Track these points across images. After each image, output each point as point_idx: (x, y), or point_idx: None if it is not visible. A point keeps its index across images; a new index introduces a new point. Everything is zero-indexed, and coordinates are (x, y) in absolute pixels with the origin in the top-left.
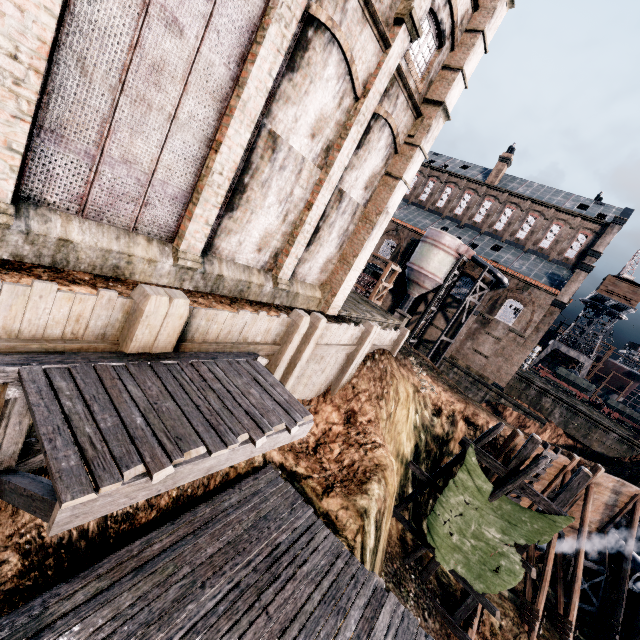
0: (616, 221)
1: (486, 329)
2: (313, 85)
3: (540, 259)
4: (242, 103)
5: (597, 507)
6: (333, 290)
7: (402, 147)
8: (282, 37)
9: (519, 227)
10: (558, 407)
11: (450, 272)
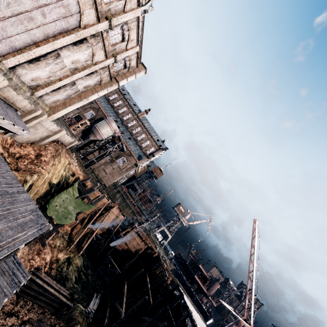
0: (162, 149)
1: (111, 163)
2: (79, 52)
3: (140, 149)
4: (53, 43)
5: (110, 220)
6: (54, 111)
7: (102, 84)
8: (75, 38)
9: (139, 136)
10: (120, 198)
11: (109, 136)
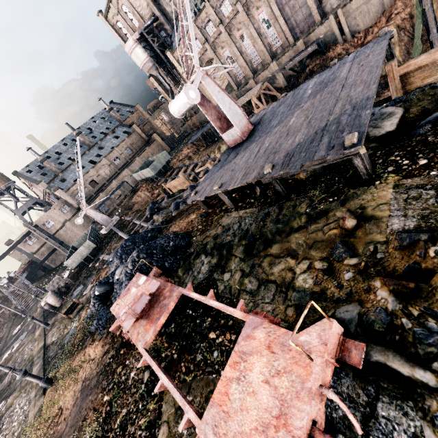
0: None
1: None
2: None
3: None
4: None
5: None
6: None
7: None
8: None
9: None
10: None
11: None
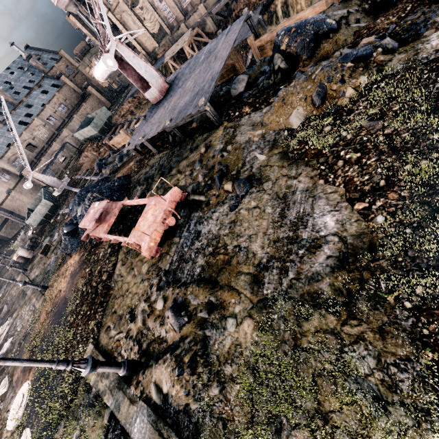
0: None
1: None
2: None
3: None
4: None
5: None
6: None
7: None
8: None
9: None
10: None
11: None
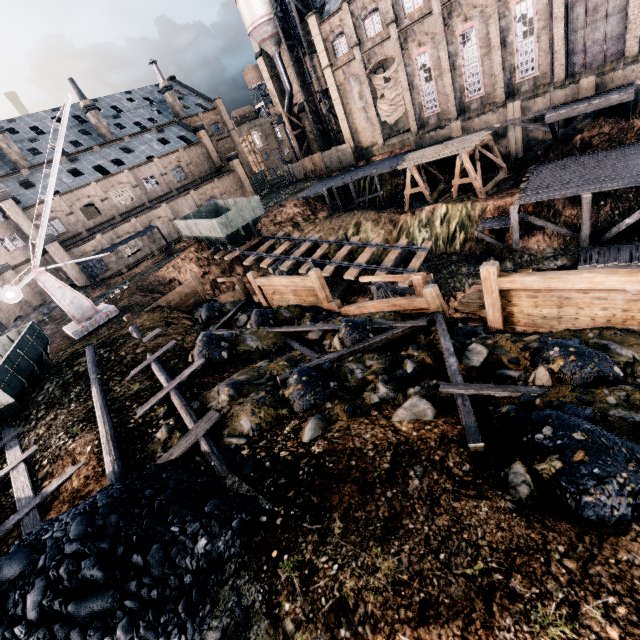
0: None
1: None
2: None
3: None
4: None
5: None
6: None
7: None
8: None
9: None
10: None
11: None
